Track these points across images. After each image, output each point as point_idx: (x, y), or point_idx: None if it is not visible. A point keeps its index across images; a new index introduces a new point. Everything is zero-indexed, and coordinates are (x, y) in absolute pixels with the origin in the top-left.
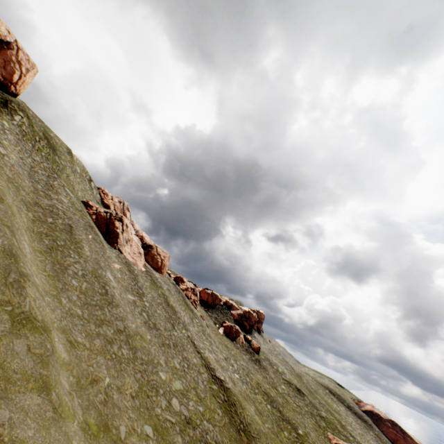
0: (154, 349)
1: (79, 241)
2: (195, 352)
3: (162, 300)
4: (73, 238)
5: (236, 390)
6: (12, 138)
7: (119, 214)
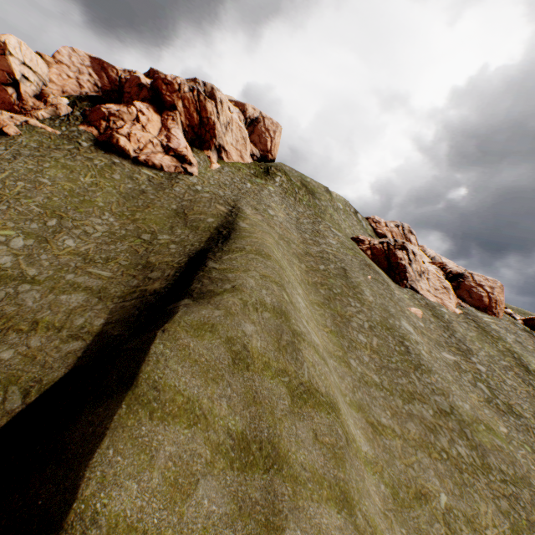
0: (521, 455)
1: (356, 285)
2: None
3: (510, 361)
4: (349, 282)
5: None
6: (277, 199)
7: (398, 241)
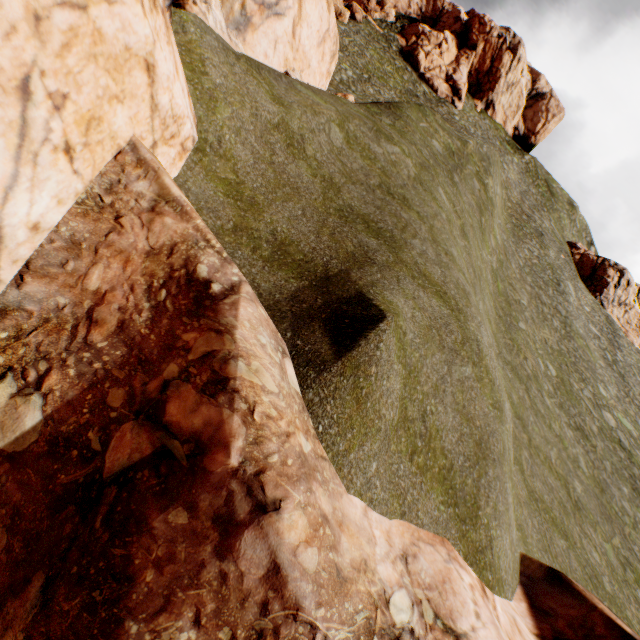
0: (602, 373)
1: (545, 244)
2: None
3: None
4: (540, 238)
5: None
6: (516, 169)
7: (619, 266)
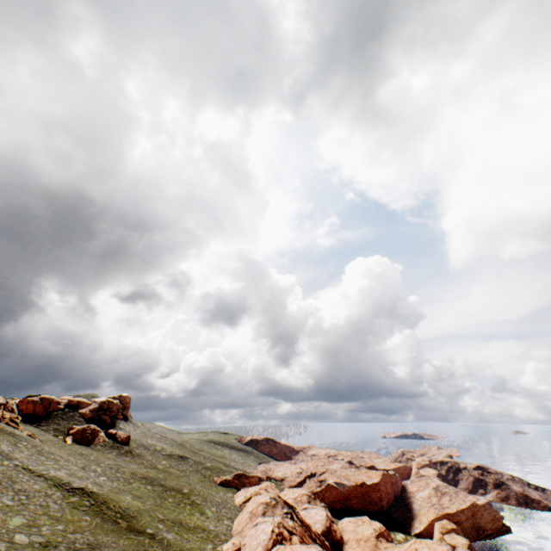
0: None
1: None
2: (35, 478)
3: None
4: None
5: (106, 490)
6: None
7: None
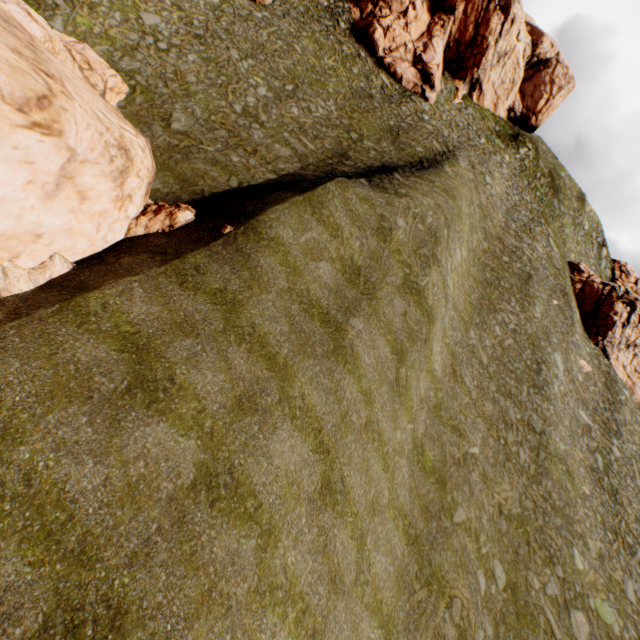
0: (585, 512)
1: (531, 296)
2: None
3: None
4: (525, 288)
5: None
6: (506, 172)
7: (631, 294)
